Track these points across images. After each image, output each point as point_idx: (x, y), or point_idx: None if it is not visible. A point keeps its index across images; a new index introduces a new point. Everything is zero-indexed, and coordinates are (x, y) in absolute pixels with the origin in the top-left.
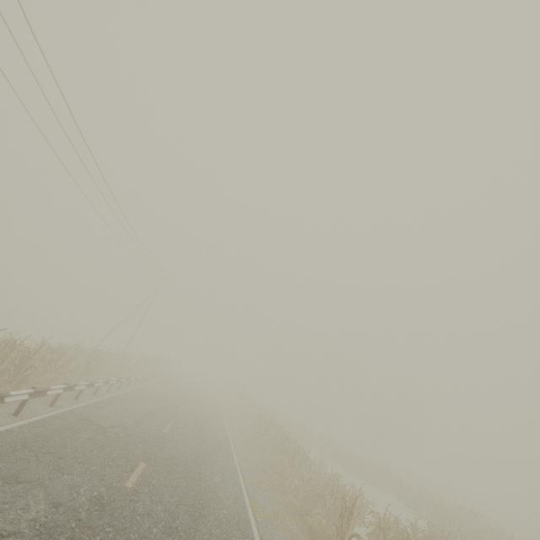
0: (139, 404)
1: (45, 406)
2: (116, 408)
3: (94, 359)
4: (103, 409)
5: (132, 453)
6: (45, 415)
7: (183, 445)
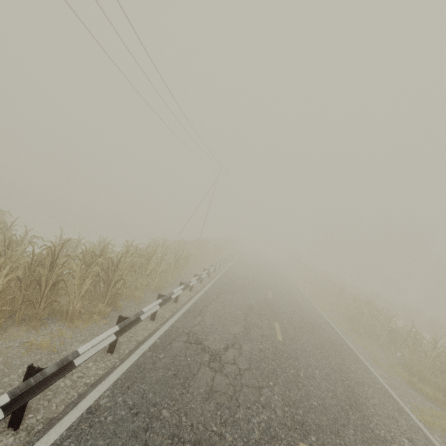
0: (234, 296)
1: (146, 321)
2: (217, 309)
3: (181, 253)
4: (205, 314)
5: (275, 415)
6: (146, 345)
7: (312, 363)
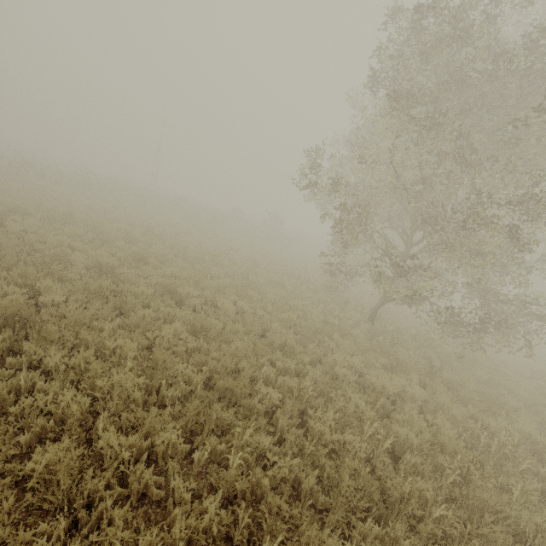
0: None
1: None
2: None
3: None
4: None
5: None
6: None
7: None
